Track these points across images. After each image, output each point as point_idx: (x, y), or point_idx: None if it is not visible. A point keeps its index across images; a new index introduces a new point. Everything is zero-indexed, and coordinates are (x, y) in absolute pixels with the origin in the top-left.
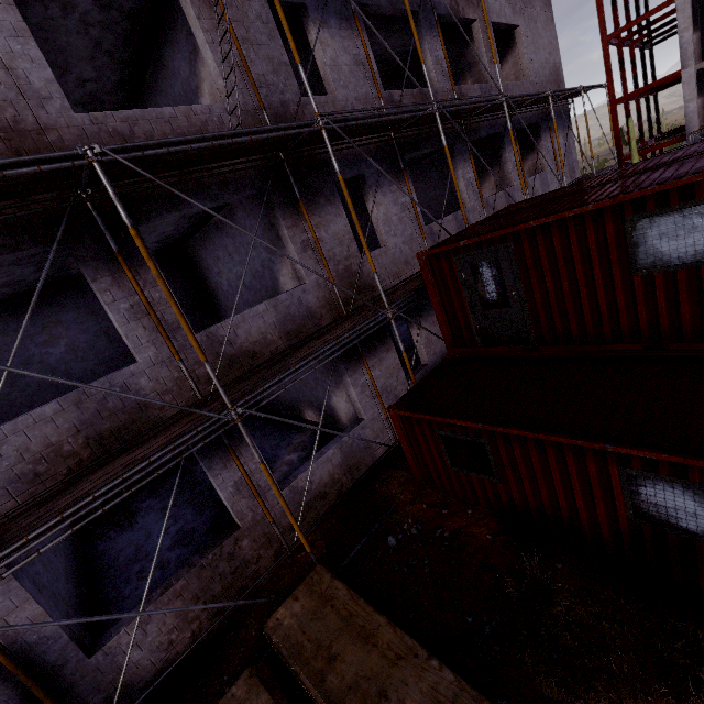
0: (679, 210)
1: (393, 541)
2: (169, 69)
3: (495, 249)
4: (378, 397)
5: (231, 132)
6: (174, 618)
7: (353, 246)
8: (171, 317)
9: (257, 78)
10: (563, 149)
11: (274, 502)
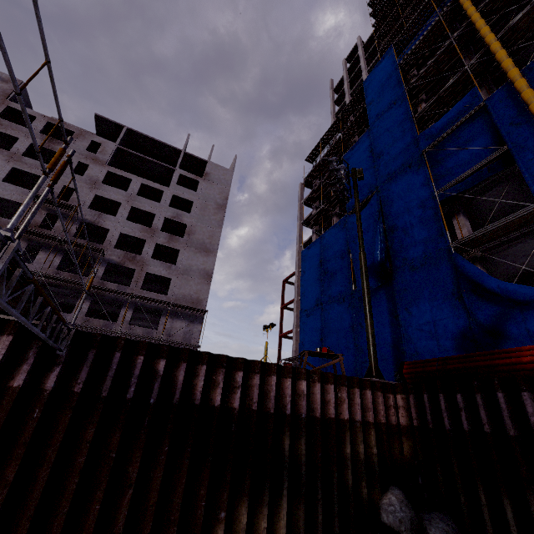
0: None
1: None
2: None
3: None
4: None
5: None
6: None
7: None
8: None
9: None
10: (183, 329)
11: None
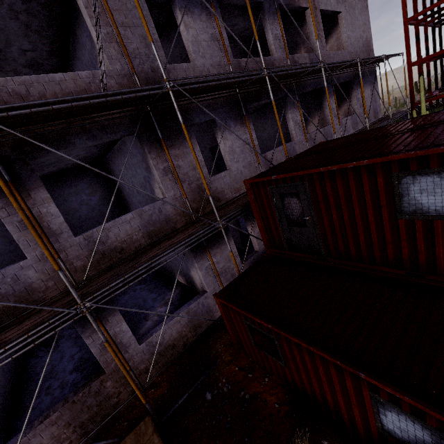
0: (437, 172)
1: (209, 396)
2: (81, 43)
3: (296, 184)
4: (218, 277)
5: (89, 95)
6: (49, 440)
7: (204, 170)
8: (55, 225)
9: (133, 51)
10: (370, 98)
11: (133, 353)
